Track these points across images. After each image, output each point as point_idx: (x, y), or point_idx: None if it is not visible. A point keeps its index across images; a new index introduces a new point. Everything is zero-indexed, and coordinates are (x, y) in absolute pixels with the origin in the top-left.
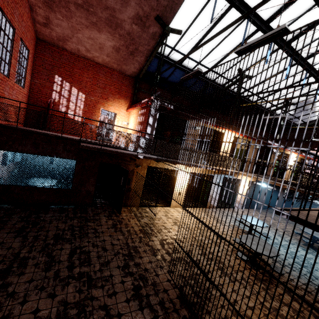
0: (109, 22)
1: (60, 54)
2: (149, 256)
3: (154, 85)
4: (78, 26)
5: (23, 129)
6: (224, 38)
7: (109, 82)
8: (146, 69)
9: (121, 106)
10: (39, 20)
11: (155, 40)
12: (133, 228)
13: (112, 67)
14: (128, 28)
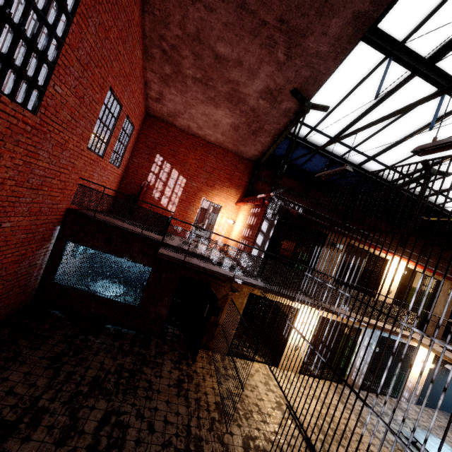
0: (230, 96)
1: (168, 130)
2: None
3: (276, 178)
4: (192, 101)
5: (100, 219)
6: (398, 117)
7: (219, 166)
8: (271, 153)
9: (229, 198)
10: (151, 95)
11: (288, 117)
12: (207, 395)
13: (227, 148)
14: (253, 103)
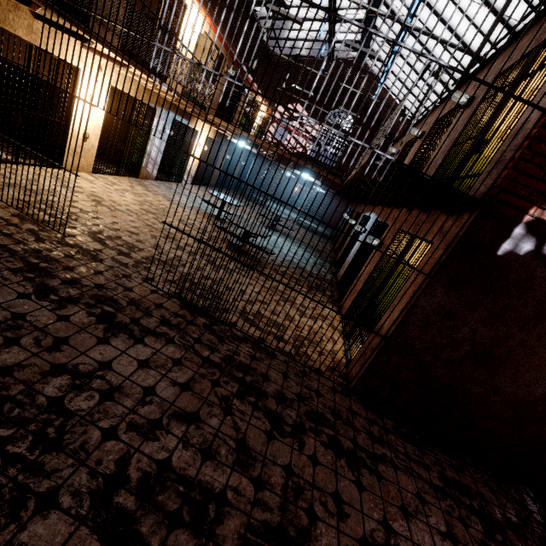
0: None
1: None
2: (87, 264)
3: None
4: None
5: None
6: None
7: None
8: None
9: None
10: None
11: None
12: None
13: None
14: None
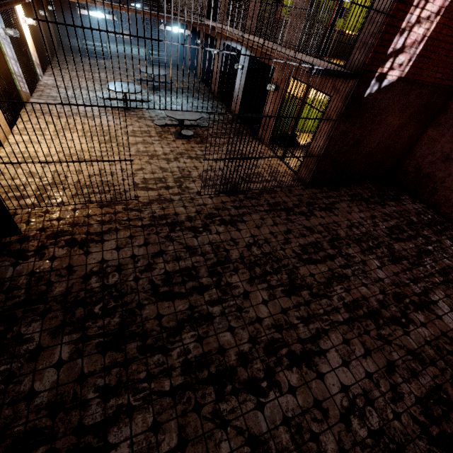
0: None
1: None
2: (174, 206)
3: None
4: None
5: None
6: None
7: None
8: None
9: None
10: None
11: None
12: (92, 215)
13: None
14: None
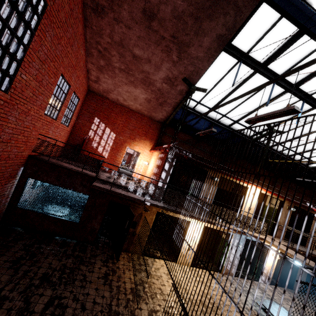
0: (144, 81)
1: (103, 101)
2: None
3: (174, 134)
4: (119, 83)
5: (52, 162)
6: (249, 96)
7: (138, 126)
8: (173, 117)
9: (145, 147)
10: (92, 78)
11: (182, 95)
12: (125, 283)
13: (143, 113)
14: (159, 85)
